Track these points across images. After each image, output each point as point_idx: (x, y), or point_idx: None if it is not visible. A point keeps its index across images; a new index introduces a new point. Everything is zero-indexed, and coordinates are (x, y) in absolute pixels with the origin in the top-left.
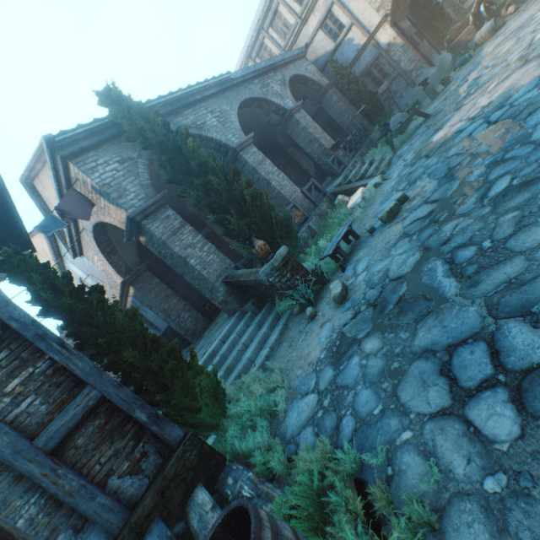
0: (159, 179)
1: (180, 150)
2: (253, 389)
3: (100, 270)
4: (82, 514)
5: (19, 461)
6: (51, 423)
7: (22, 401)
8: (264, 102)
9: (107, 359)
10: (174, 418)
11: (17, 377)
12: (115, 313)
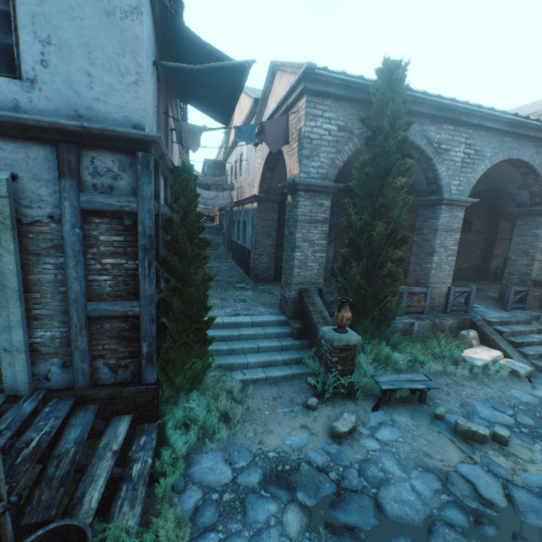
0: (359, 153)
1: (387, 173)
2: (219, 399)
3: (254, 168)
4: (72, 362)
5: (73, 307)
6: (104, 301)
7: (104, 274)
8: (534, 176)
9: (164, 294)
10: (162, 361)
11: (114, 258)
12: (199, 267)
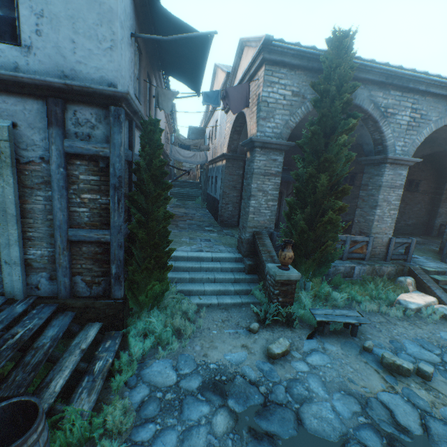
0: (313, 118)
1: (333, 131)
2: (175, 317)
3: (225, 132)
4: (57, 276)
5: (57, 231)
6: (82, 229)
7: (82, 207)
8: None
9: (131, 226)
10: (129, 281)
11: (90, 194)
12: (161, 206)
